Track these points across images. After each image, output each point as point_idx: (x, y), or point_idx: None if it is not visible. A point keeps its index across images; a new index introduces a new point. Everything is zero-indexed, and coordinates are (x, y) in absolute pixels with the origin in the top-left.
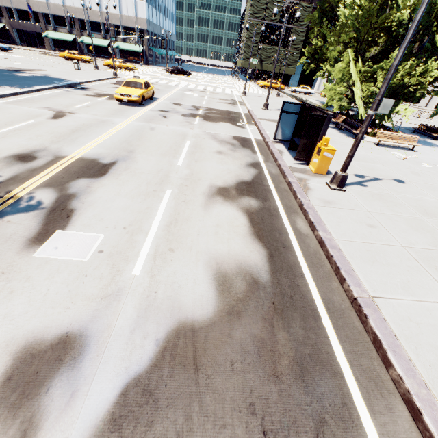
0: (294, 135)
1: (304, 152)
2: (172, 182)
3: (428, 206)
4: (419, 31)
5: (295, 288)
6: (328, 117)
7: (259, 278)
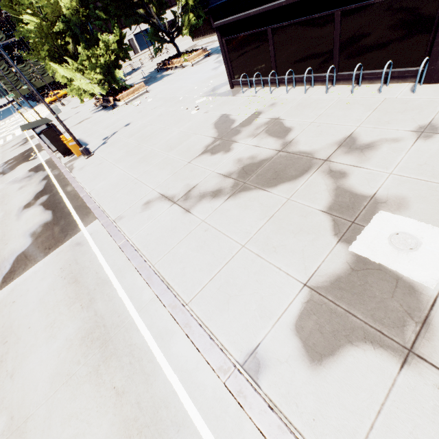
0: None
1: (64, 150)
2: None
3: (134, 131)
4: (78, 24)
5: (63, 213)
6: (52, 126)
7: (48, 221)
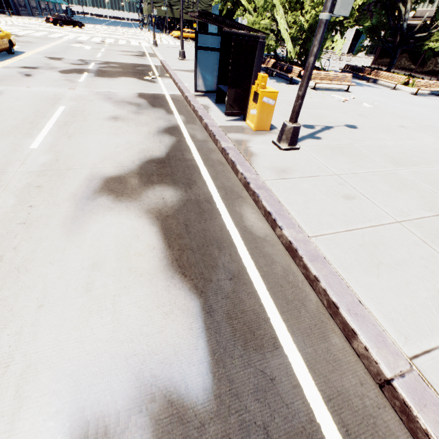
0: (220, 83)
1: (236, 102)
2: (6, 184)
3: (393, 152)
4: None
5: (269, 391)
6: (260, 42)
7: (187, 397)
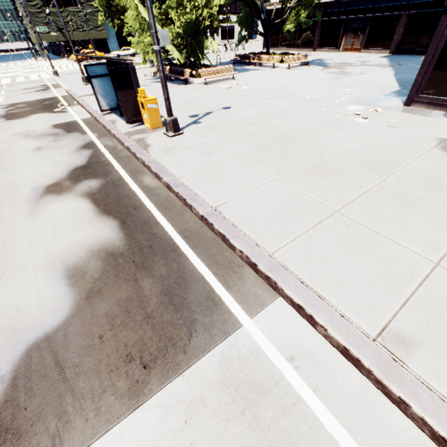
0: None
1: (131, 112)
2: None
3: (249, 119)
4: None
5: (153, 237)
6: (130, 67)
7: (115, 249)
